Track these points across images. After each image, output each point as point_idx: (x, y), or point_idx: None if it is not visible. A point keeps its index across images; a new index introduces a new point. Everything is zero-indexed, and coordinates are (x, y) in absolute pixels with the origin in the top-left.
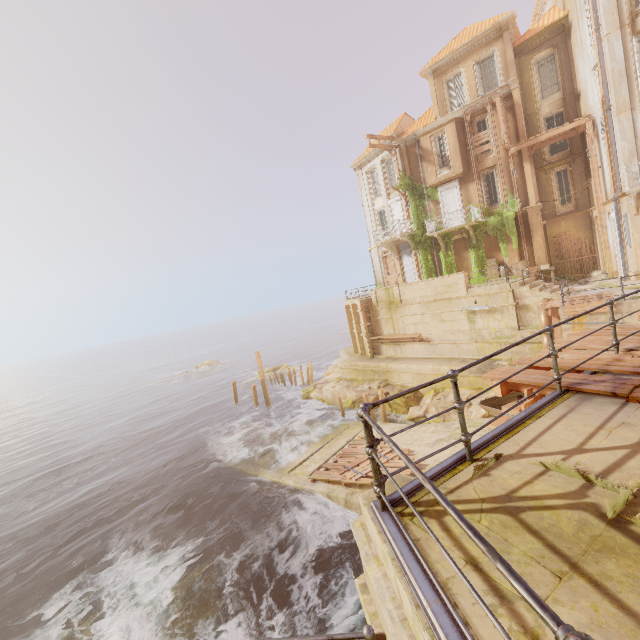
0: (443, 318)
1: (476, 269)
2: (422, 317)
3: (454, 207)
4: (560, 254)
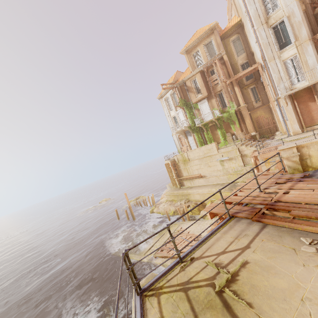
0: (209, 165)
1: (222, 138)
2: (200, 166)
3: (207, 111)
4: (260, 126)
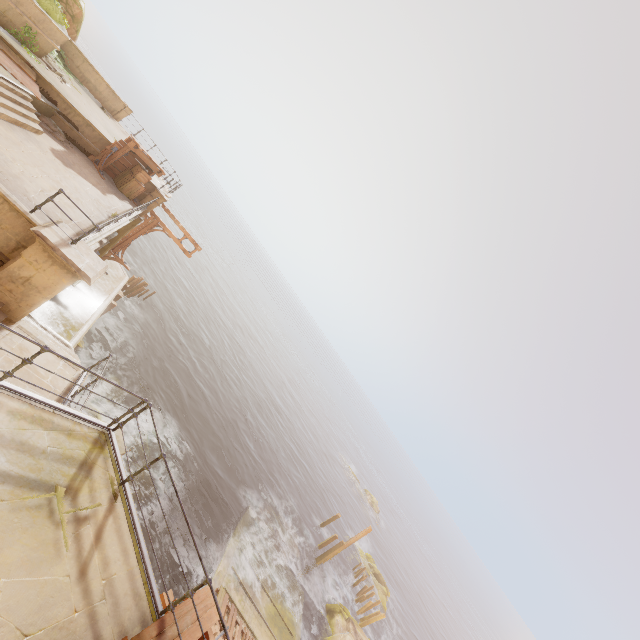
0: None
1: None
2: None
3: None
4: None
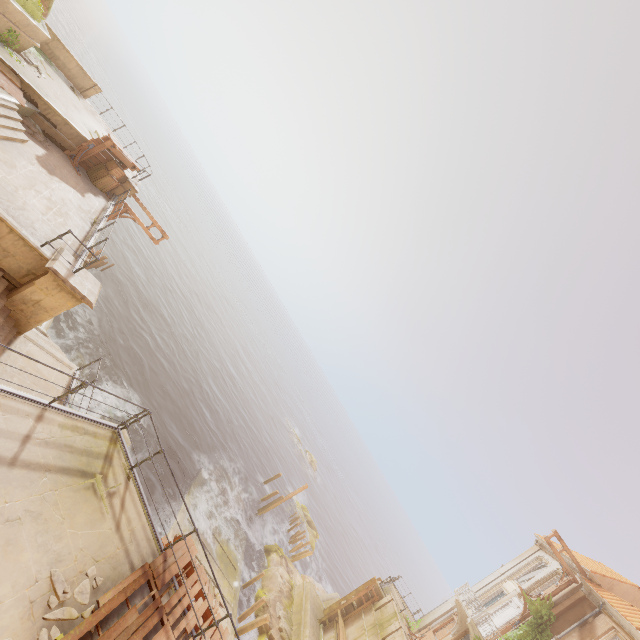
0: None
1: None
2: None
3: None
4: None
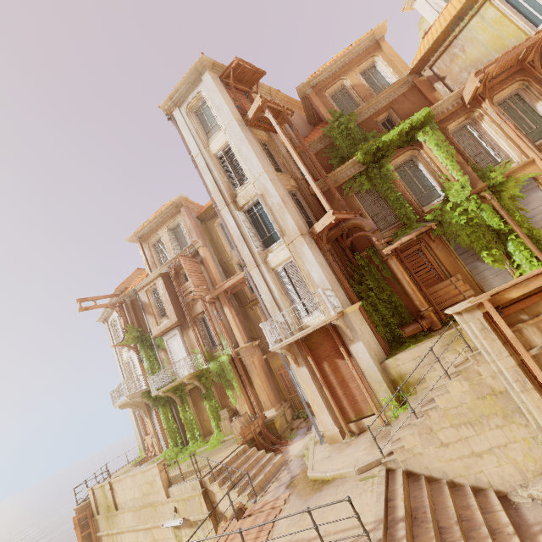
0: (154, 535)
1: (213, 424)
2: (136, 533)
3: (181, 354)
4: (289, 387)
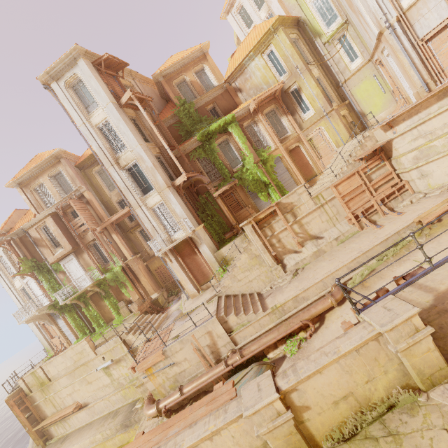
0: (89, 380)
1: (114, 312)
2: (72, 386)
3: (79, 272)
4: (164, 279)
